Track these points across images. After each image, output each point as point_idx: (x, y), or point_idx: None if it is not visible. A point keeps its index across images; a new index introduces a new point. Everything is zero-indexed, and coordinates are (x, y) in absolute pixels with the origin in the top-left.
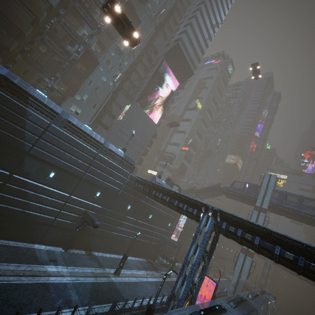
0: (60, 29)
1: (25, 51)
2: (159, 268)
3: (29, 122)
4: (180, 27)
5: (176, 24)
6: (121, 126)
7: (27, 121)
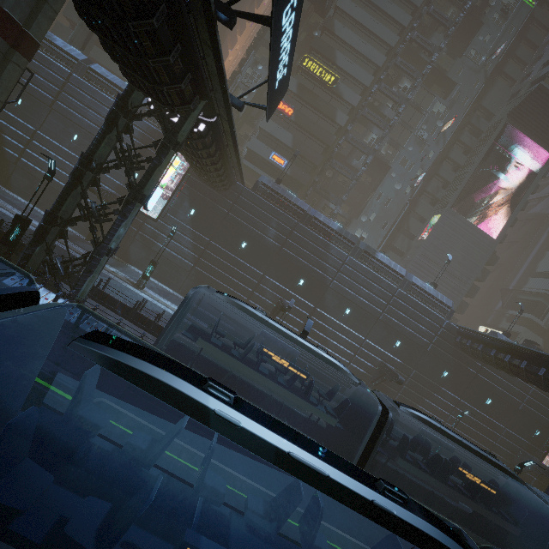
0: (346, 145)
1: (315, 182)
2: None
3: (331, 256)
4: (546, 50)
5: (535, 48)
6: (425, 249)
7: (329, 255)
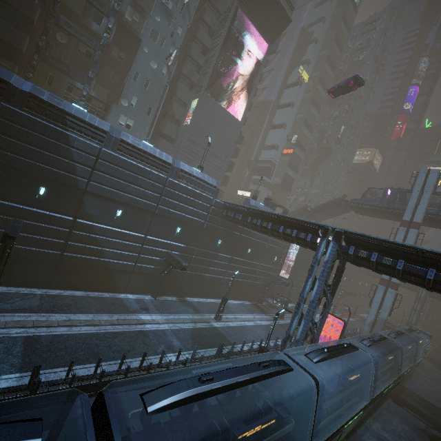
0: None
1: (41, 48)
2: (268, 311)
3: (76, 150)
4: None
5: None
6: (190, 134)
7: (73, 150)
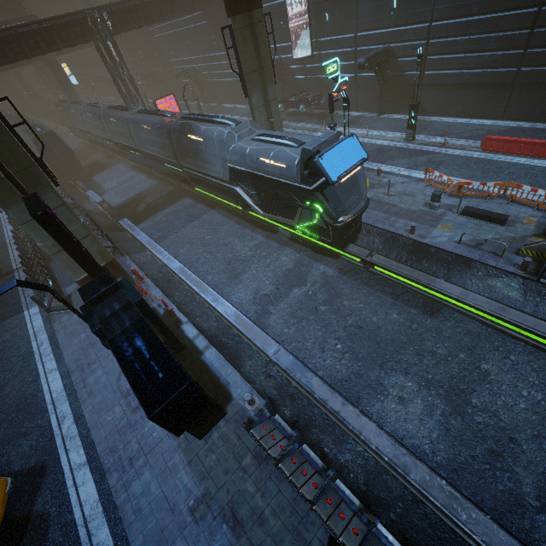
0: None
1: None
2: None
3: None
4: None
5: None
6: None
7: None
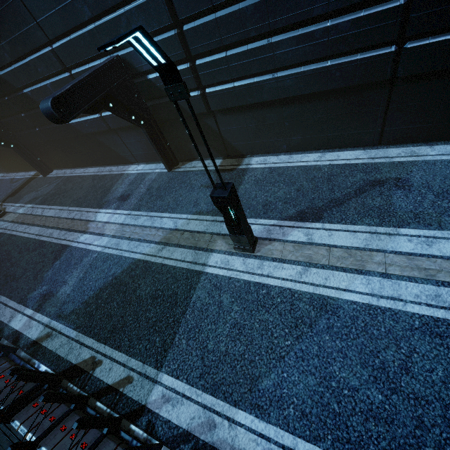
0: None
1: None
2: None
3: None
4: None
5: None
6: None
7: None
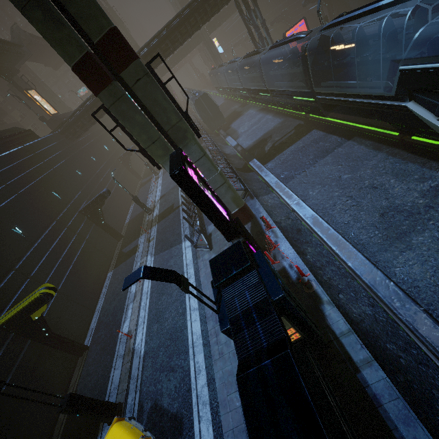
0: None
1: None
2: None
3: None
4: None
5: None
6: None
7: None
